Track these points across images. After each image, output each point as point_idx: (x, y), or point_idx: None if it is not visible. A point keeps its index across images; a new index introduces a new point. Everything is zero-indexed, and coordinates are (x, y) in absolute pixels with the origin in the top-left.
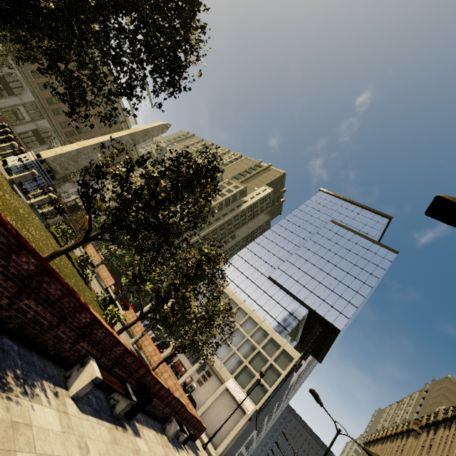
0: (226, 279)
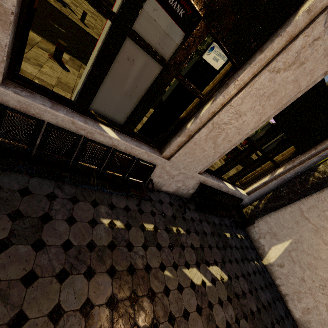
0: None
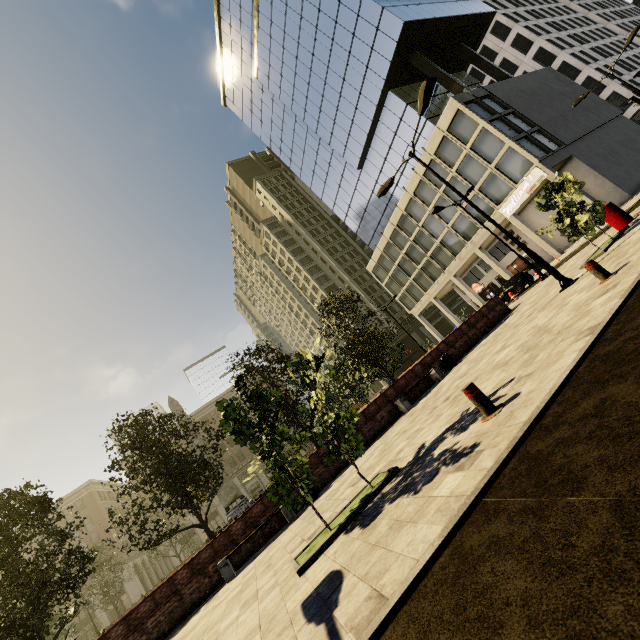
0: (378, 232)
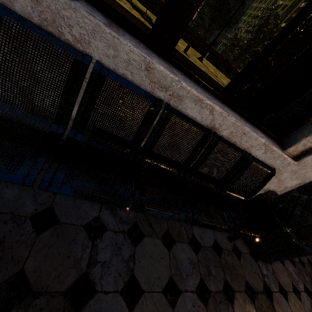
0: None
